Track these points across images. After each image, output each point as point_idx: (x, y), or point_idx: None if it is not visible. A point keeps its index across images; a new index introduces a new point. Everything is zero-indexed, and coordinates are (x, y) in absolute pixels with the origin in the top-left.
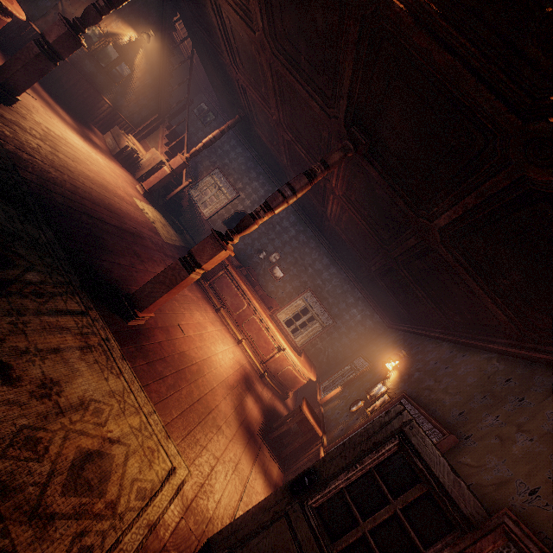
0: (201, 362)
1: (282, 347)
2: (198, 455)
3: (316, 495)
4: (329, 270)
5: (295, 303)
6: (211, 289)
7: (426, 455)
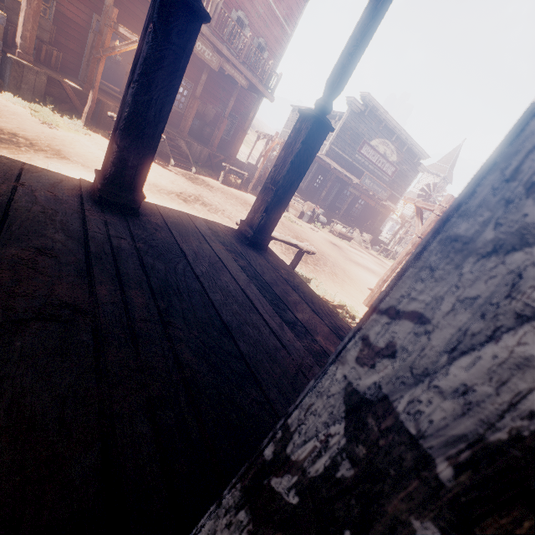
0: None
1: None
2: None
3: None
4: None
5: None
6: None
7: None
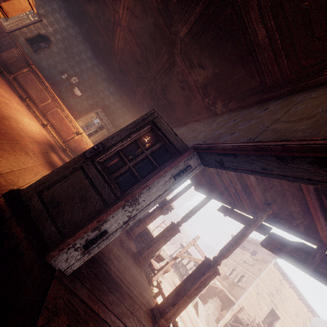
0: (7, 115)
1: (80, 133)
2: (7, 155)
3: (102, 155)
4: (114, 96)
5: (90, 115)
6: (15, 82)
7: (164, 130)
